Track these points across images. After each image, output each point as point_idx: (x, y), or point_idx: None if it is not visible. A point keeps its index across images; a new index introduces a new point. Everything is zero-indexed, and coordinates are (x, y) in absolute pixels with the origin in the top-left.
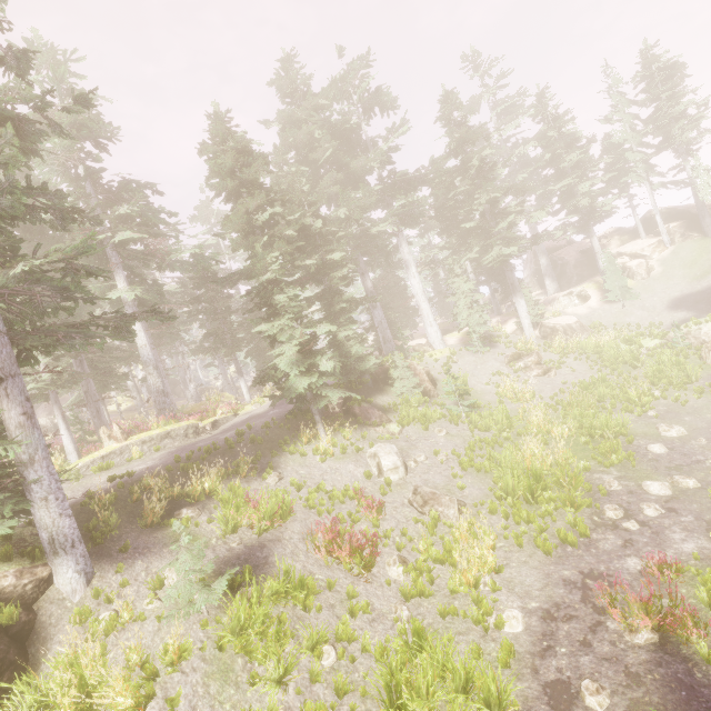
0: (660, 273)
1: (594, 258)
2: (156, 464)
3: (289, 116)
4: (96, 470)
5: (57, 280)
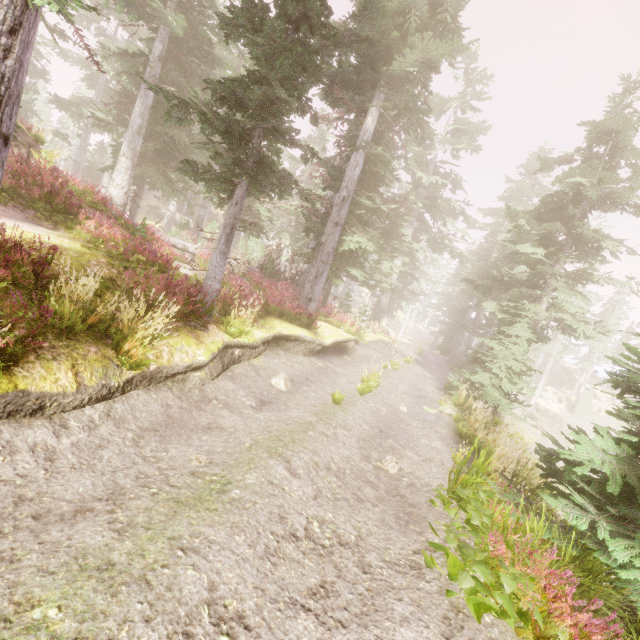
0: (604, 417)
1: (569, 378)
2: (441, 381)
3: (522, 186)
4: (406, 360)
5: (546, 311)
